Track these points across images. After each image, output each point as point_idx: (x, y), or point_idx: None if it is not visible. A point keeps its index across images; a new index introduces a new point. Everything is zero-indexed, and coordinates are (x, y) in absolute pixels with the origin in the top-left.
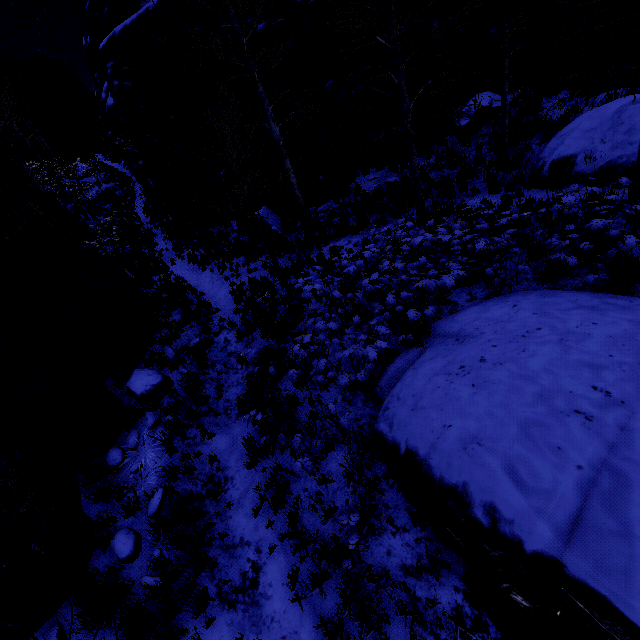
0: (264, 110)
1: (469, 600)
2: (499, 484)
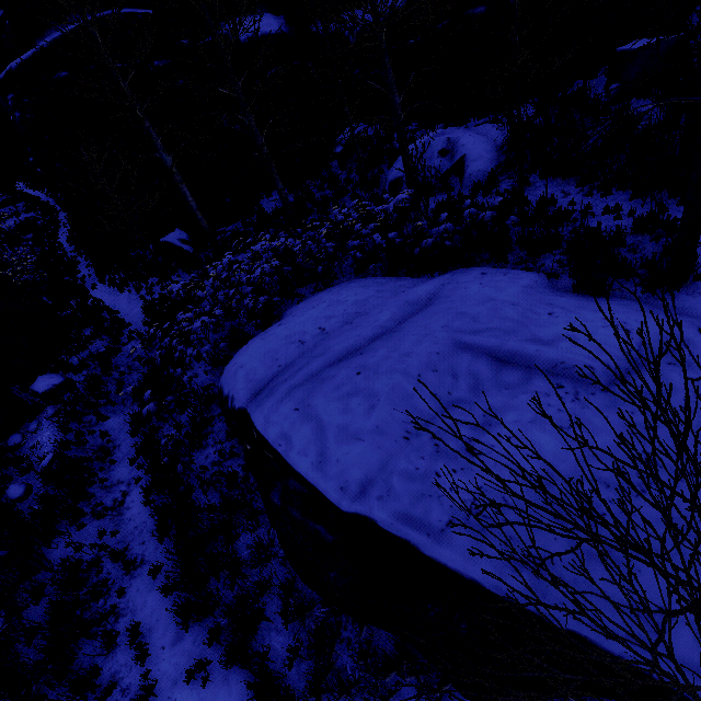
0: (154, 143)
1: (244, 469)
2: (238, 383)
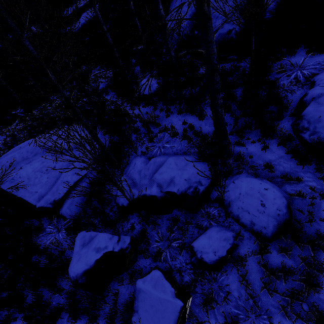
0: None
1: None
2: None
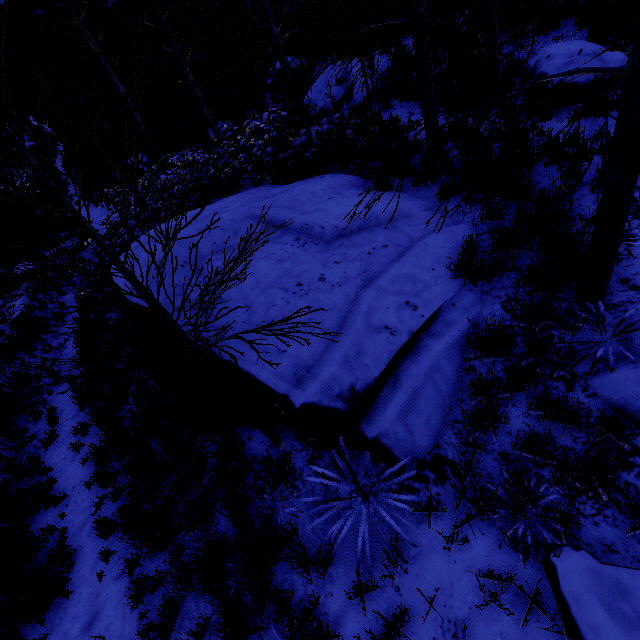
0: (108, 73)
1: None
2: None
